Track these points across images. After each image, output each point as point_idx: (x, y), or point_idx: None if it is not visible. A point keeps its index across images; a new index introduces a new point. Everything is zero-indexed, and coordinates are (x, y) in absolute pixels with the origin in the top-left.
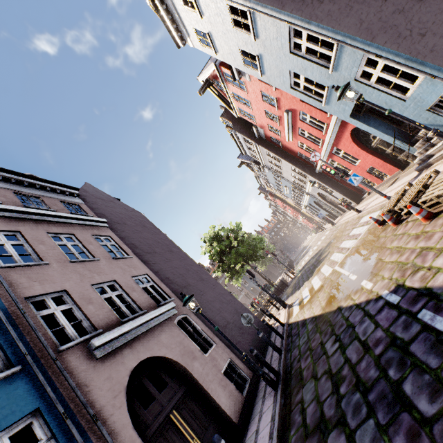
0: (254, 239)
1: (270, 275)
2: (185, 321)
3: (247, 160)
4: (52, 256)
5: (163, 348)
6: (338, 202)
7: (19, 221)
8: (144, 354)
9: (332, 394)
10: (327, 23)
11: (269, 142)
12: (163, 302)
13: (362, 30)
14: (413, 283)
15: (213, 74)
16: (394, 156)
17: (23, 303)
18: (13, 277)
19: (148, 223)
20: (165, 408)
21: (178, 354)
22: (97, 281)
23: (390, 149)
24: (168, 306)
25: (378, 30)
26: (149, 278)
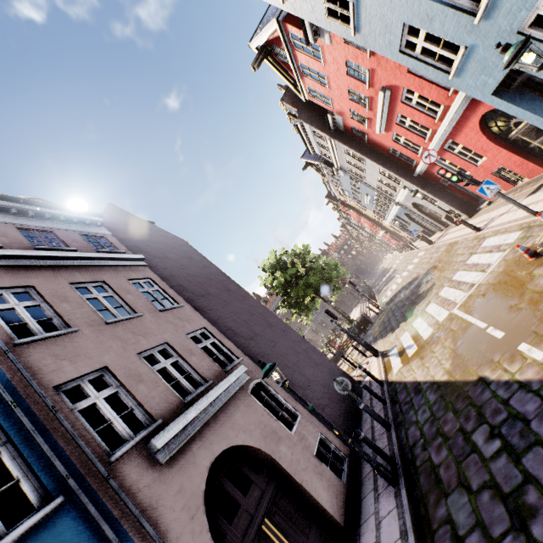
0: (327, 265)
1: (341, 305)
2: (259, 386)
3: (315, 161)
4: (81, 318)
5: (240, 433)
6: (441, 215)
7: (29, 270)
8: (218, 445)
9: (514, 531)
10: None
11: (349, 136)
12: (230, 365)
13: None
14: None
15: (273, 37)
16: (542, 151)
17: (53, 396)
18: (33, 358)
19: (194, 253)
20: (255, 518)
21: (260, 437)
22: (145, 347)
23: (538, 142)
24: (238, 373)
25: None
26: (208, 333)
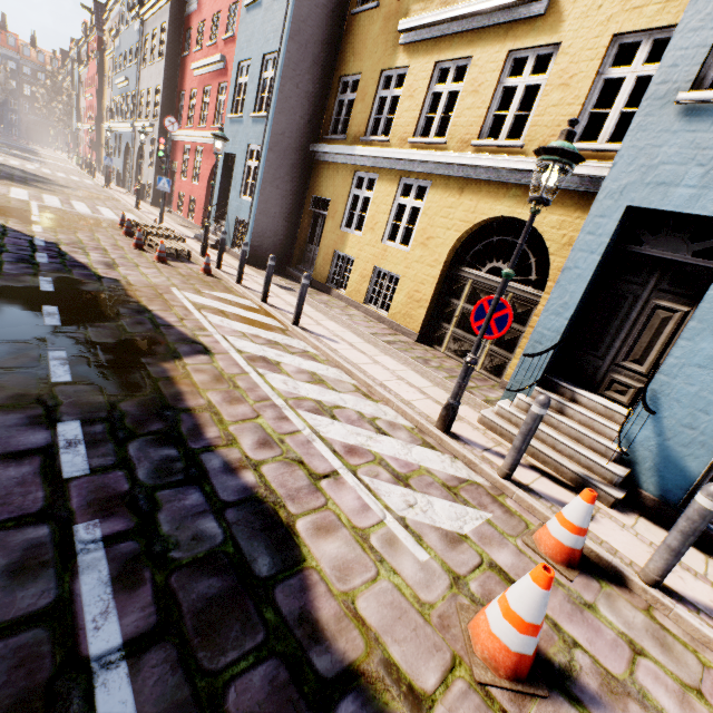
0: None
1: None
2: None
3: None
4: None
5: None
6: (144, 181)
7: None
8: None
9: None
10: (280, 99)
11: (183, 27)
12: None
13: (277, 137)
14: (66, 249)
15: None
16: None
17: None
18: None
19: None
20: None
21: None
22: None
23: None
24: None
25: (278, 152)
26: None
